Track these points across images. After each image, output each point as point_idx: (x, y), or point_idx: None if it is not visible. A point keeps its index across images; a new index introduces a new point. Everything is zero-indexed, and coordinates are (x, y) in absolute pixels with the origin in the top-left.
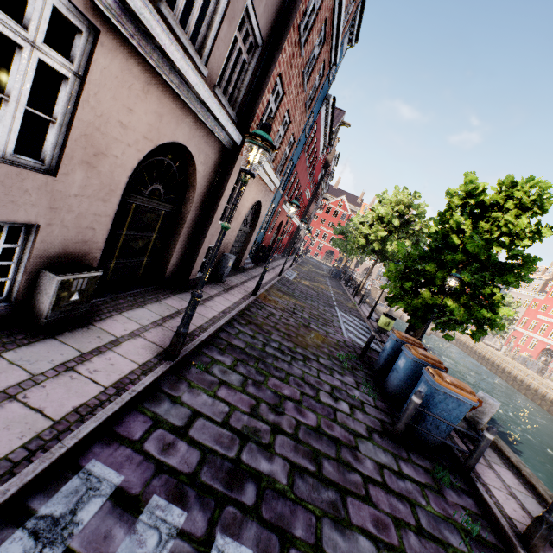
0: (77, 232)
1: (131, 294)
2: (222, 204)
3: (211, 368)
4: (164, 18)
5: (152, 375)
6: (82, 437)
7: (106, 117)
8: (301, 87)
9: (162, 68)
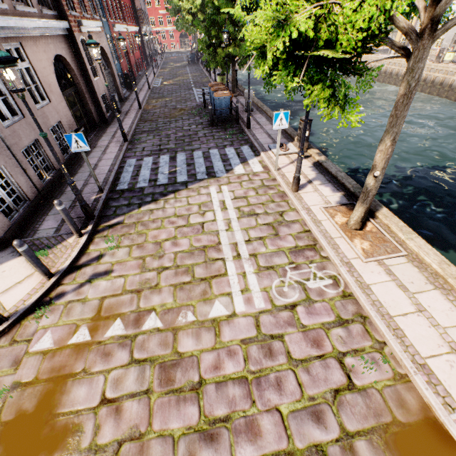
0: (66, 118)
1: (94, 136)
2: (89, 69)
3: (141, 139)
4: (18, 11)
5: (125, 146)
6: (122, 158)
7: (41, 70)
8: None
9: (34, 33)
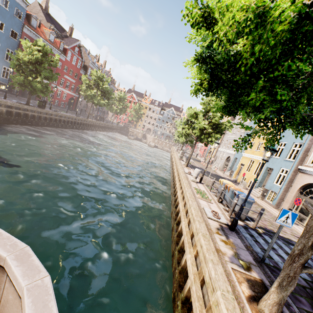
0: None
1: None
2: None
3: None
4: None
5: None
6: None
7: None
8: None
9: None
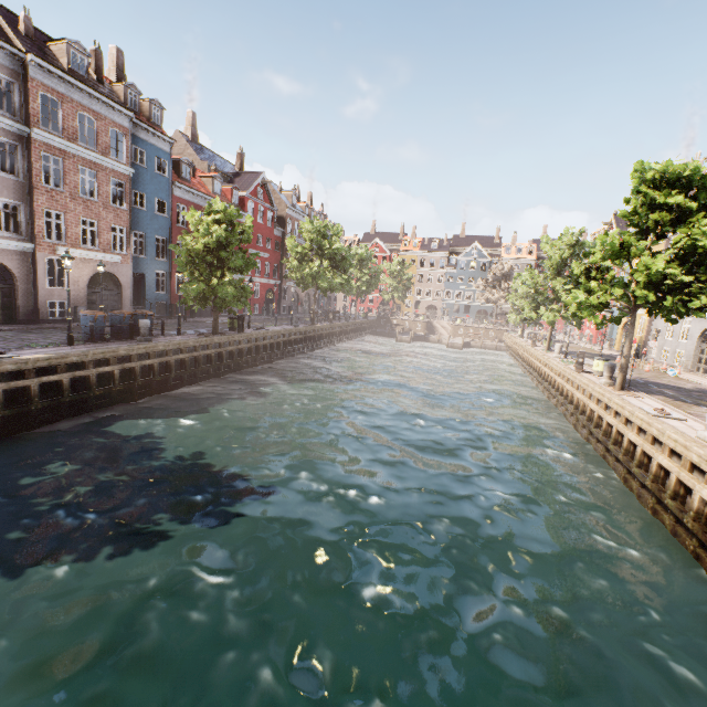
0: None
1: None
2: (42, 278)
3: (0, 333)
4: None
5: None
6: None
7: None
8: (90, 202)
9: None
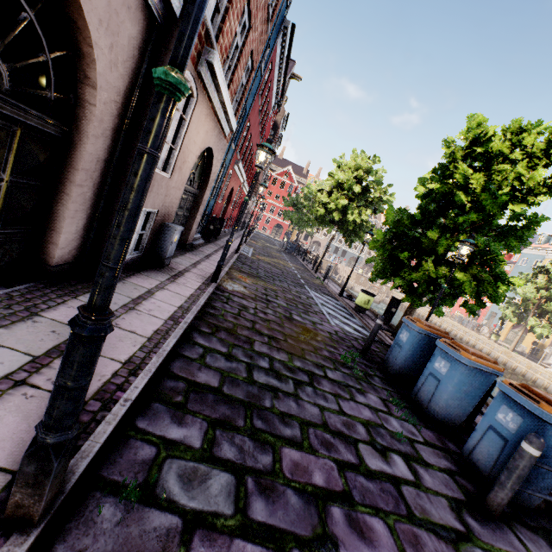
0: None
1: None
2: None
3: (159, 480)
4: None
5: None
6: None
7: None
8: None
9: None
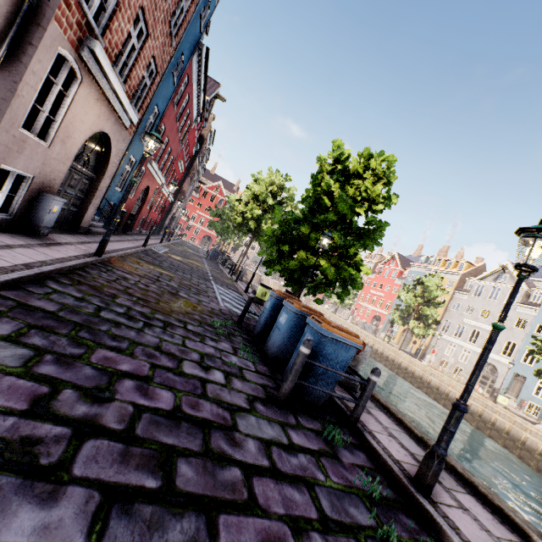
0: None
1: None
2: (24, 96)
3: None
4: None
5: None
6: None
7: None
8: None
9: None
